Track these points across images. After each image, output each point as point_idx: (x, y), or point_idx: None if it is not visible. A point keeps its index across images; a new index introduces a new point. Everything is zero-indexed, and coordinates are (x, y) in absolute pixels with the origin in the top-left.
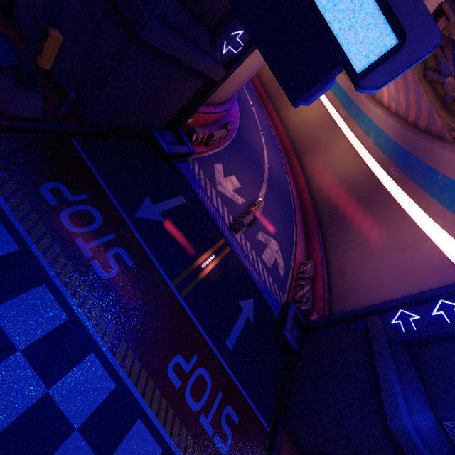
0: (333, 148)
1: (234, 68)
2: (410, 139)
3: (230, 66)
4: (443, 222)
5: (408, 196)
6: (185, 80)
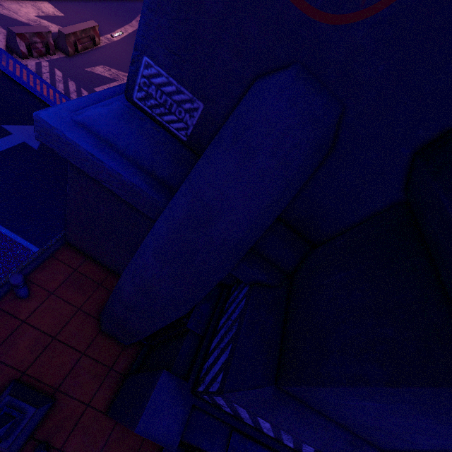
0: None
1: None
2: None
3: None
4: None
5: None
6: None
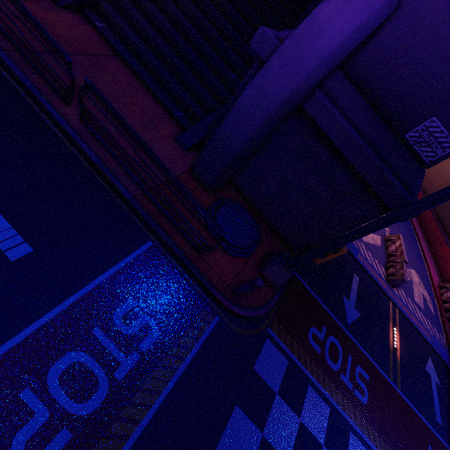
0: None
1: None
2: None
3: None
4: None
5: None
6: None
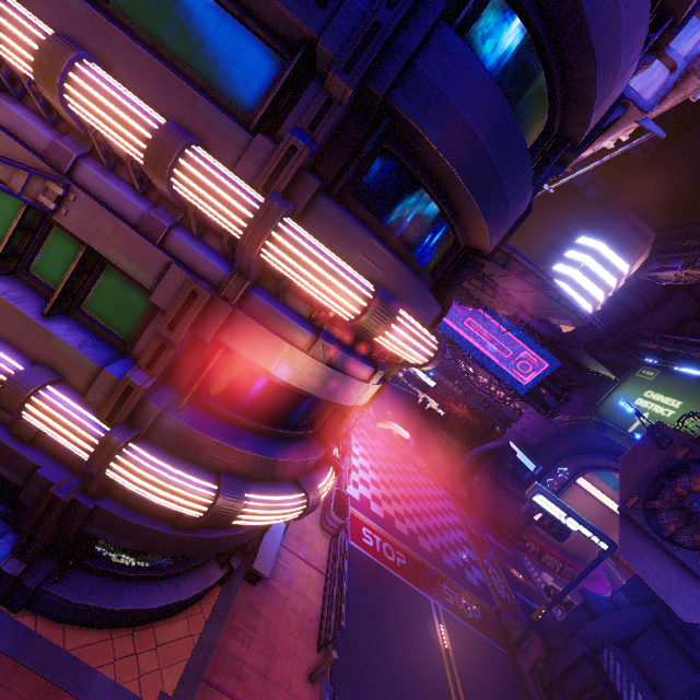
0: None
1: None
2: None
3: None
4: None
5: None
6: (518, 503)
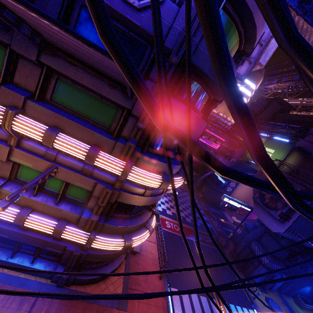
0: None
1: (231, 193)
2: None
3: (230, 193)
4: None
5: None
6: (220, 194)
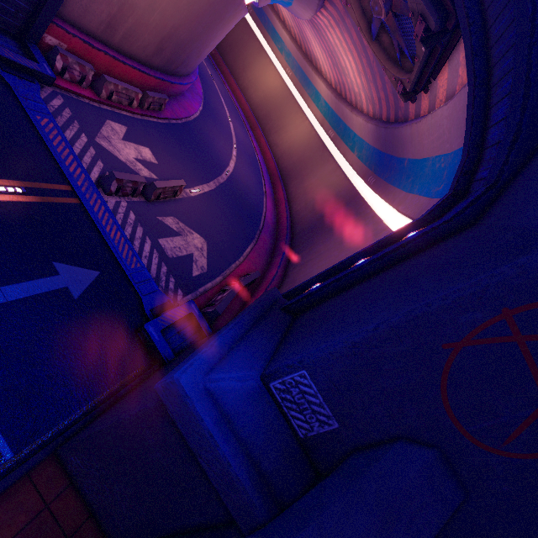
0: (320, 170)
1: None
2: (383, 137)
3: None
4: (403, 206)
5: (382, 200)
6: None
